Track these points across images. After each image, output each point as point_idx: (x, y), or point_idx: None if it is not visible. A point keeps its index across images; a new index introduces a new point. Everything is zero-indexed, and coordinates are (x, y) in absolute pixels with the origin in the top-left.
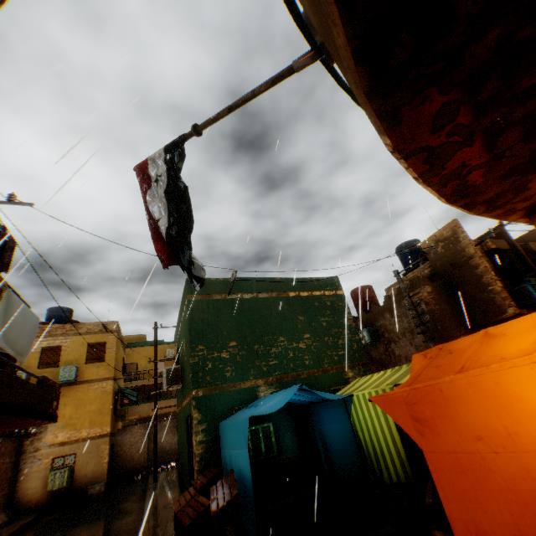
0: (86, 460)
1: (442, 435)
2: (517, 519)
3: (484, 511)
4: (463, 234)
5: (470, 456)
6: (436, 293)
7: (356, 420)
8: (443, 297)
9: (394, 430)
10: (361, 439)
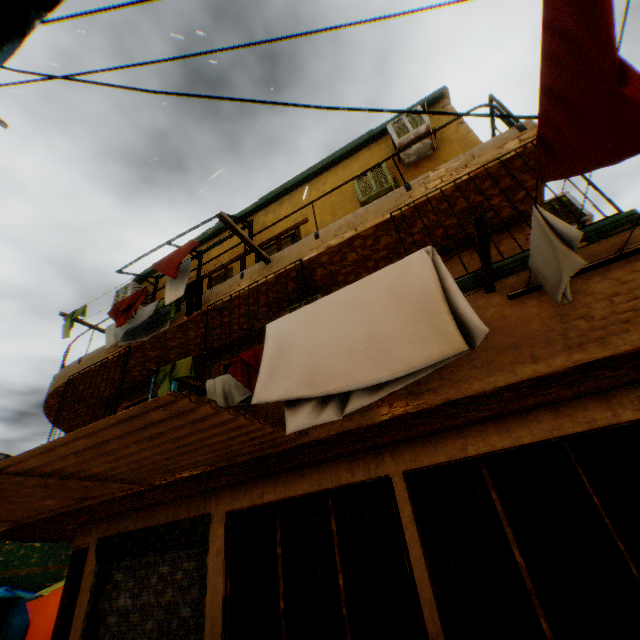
0: None
1: (41, 615)
2: (42, 639)
3: (36, 639)
4: None
5: (43, 622)
6: None
7: None
8: None
9: None
10: None
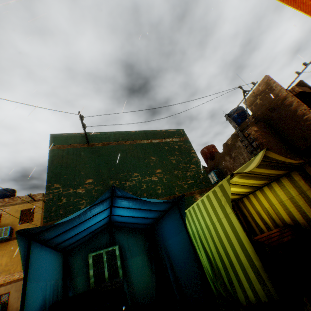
0: (18, 296)
1: None
2: None
3: None
4: (275, 83)
5: None
6: (262, 131)
7: (200, 232)
8: (267, 134)
9: (241, 232)
10: (207, 251)
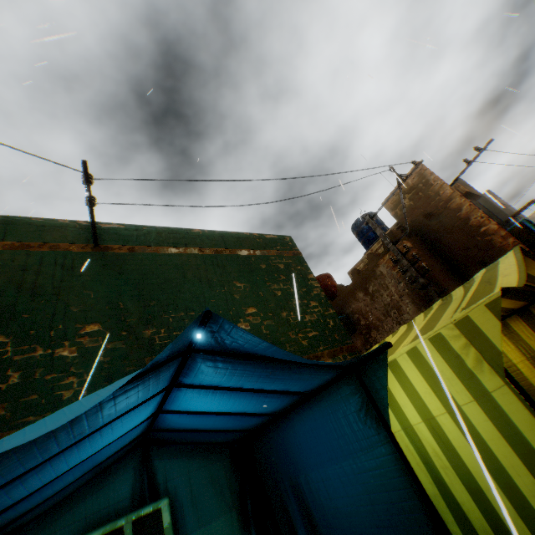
0: None
1: None
2: None
3: None
4: (434, 174)
5: None
6: (418, 249)
7: None
8: (427, 254)
9: None
10: None
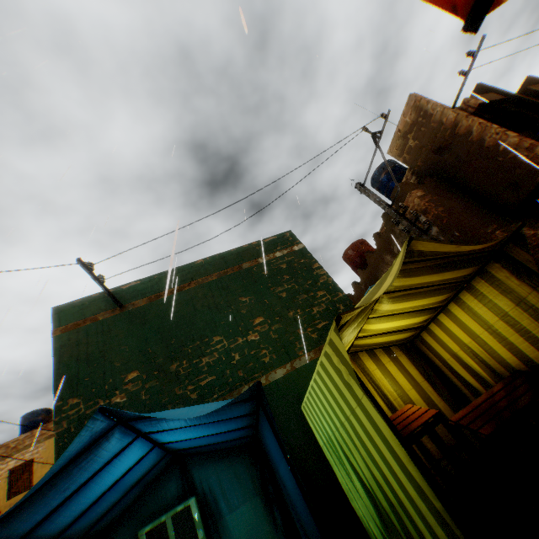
0: None
1: None
2: None
3: None
4: (430, 102)
5: None
6: (432, 194)
7: (337, 435)
8: (445, 195)
9: (391, 437)
10: (359, 473)
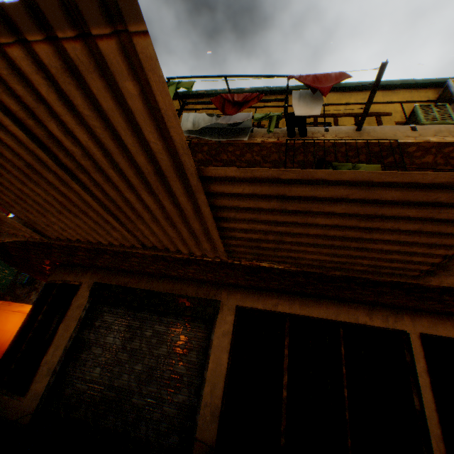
0: None
1: None
2: None
3: None
4: None
5: None
6: None
7: None
8: None
9: None
10: None
